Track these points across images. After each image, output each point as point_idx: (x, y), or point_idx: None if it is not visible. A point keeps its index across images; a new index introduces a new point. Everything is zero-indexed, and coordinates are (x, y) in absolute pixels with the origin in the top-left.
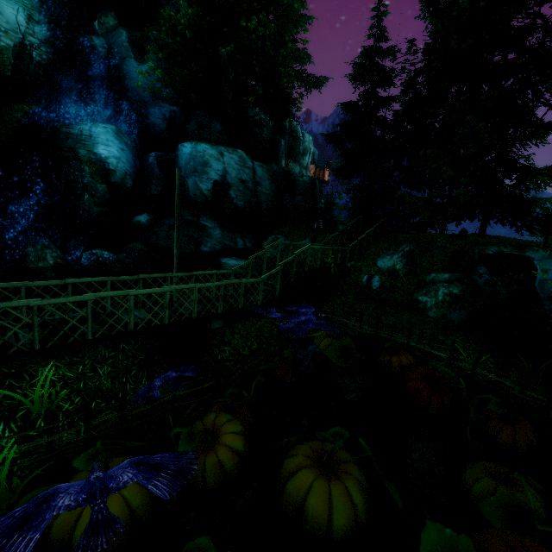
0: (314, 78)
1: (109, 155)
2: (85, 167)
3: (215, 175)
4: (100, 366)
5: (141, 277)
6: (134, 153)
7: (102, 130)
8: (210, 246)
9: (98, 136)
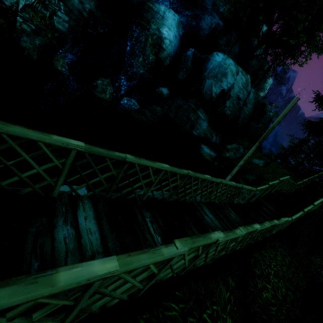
0: (322, 45)
1: (167, 37)
2: (149, 38)
3: (225, 85)
4: (225, 317)
5: (222, 182)
6: (179, 43)
7: (171, 16)
8: (198, 132)
9: (167, 20)
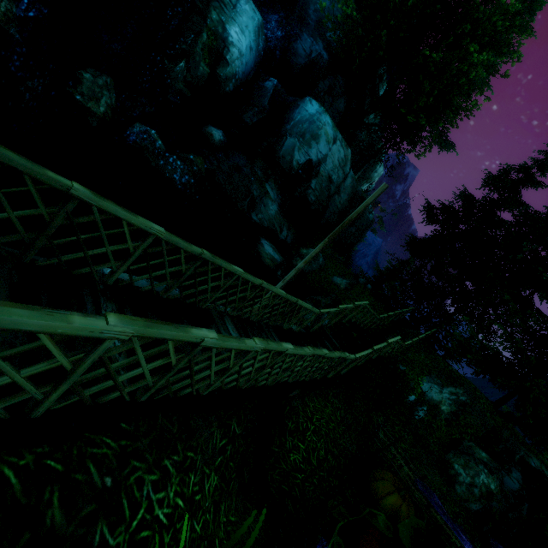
0: (446, 138)
1: (237, 44)
2: (204, 33)
3: (314, 154)
4: (207, 473)
5: (263, 285)
6: (256, 62)
7: (249, 11)
8: (261, 217)
9: (241, 14)
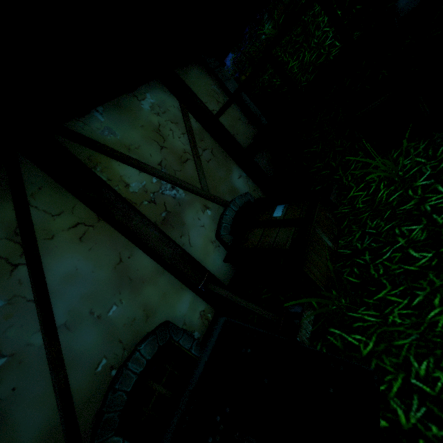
0: None
1: None
2: None
3: None
4: None
5: None
6: None
7: None
8: None
9: None
